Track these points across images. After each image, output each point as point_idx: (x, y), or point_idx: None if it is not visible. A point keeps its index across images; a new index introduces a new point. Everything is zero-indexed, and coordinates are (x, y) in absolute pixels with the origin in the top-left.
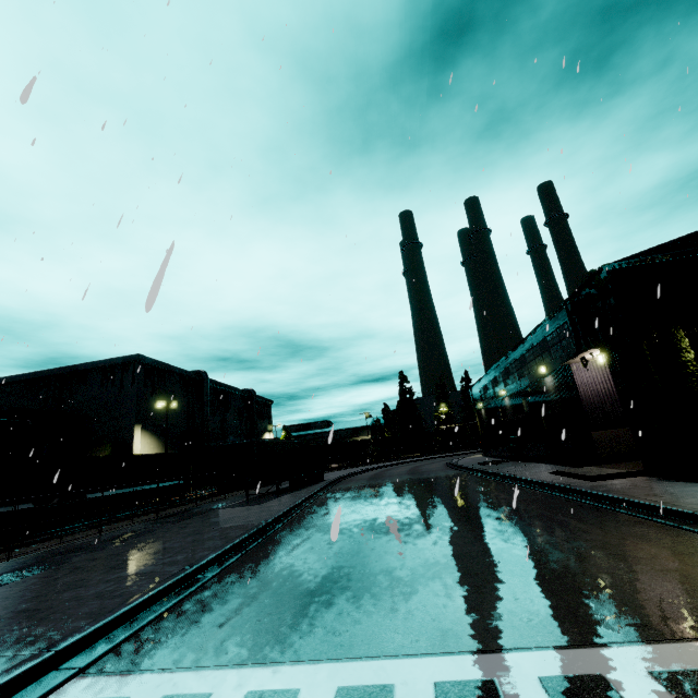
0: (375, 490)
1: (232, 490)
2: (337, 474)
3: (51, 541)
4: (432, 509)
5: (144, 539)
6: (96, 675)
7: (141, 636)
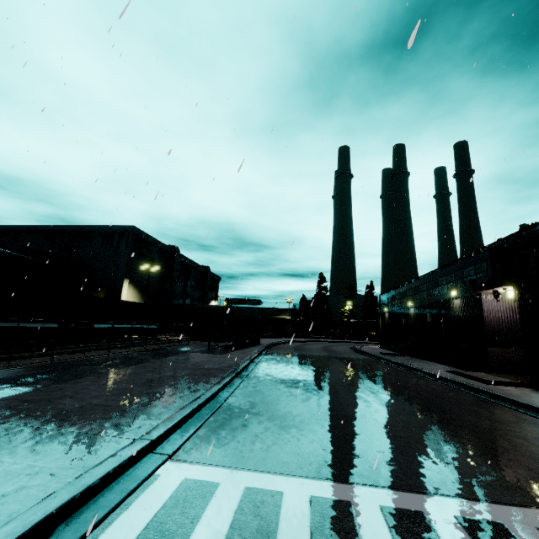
0: (305, 359)
1: (203, 340)
2: (267, 341)
3: (76, 354)
4: (363, 383)
5: (149, 365)
6: (182, 462)
7: (196, 439)
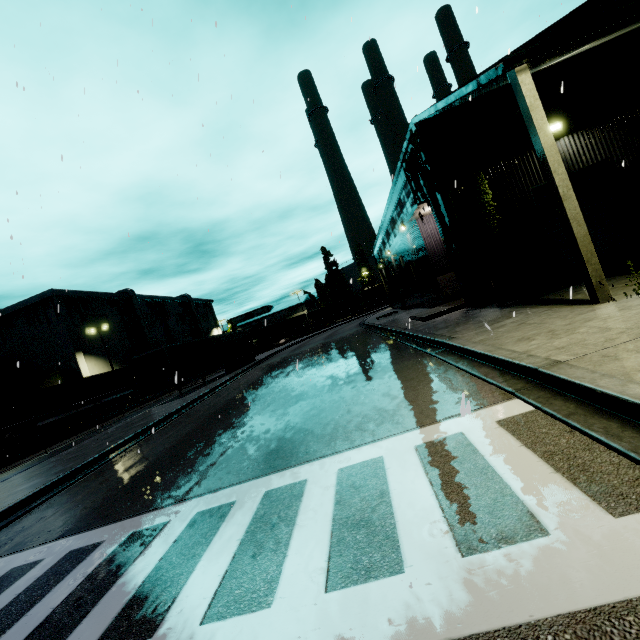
0: (283, 362)
1: (157, 391)
2: (271, 352)
3: (1, 469)
4: (299, 374)
5: (67, 452)
6: None
7: None
